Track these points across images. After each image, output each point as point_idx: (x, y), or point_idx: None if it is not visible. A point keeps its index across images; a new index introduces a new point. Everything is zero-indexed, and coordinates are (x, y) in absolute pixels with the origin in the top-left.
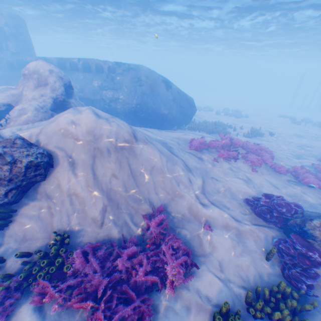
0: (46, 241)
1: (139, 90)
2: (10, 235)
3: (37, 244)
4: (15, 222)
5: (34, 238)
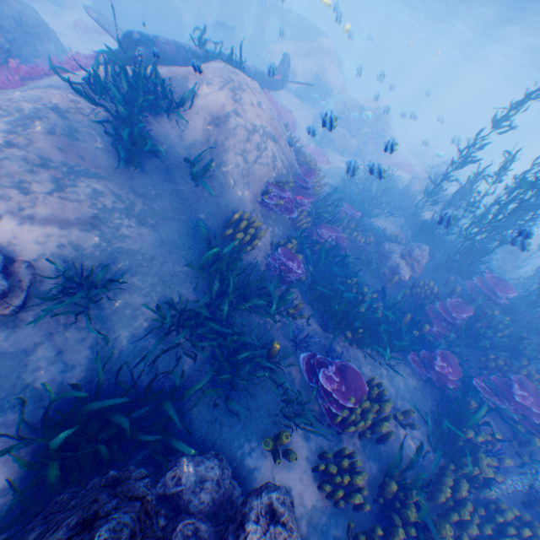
0: None
1: None
2: None
3: None
4: None
5: None
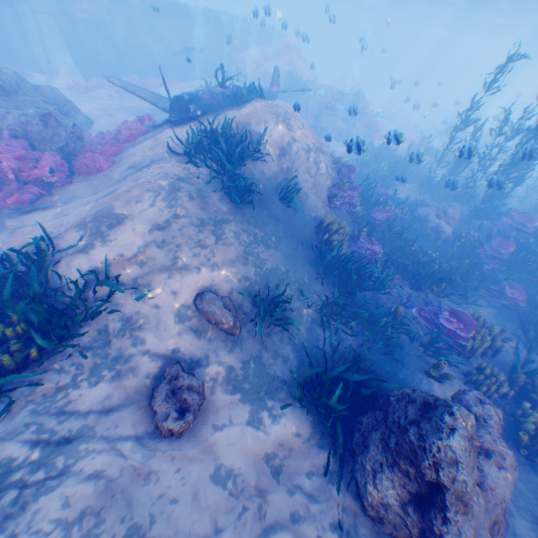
0: None
1: None
2: None
3: None
4: None
5: None
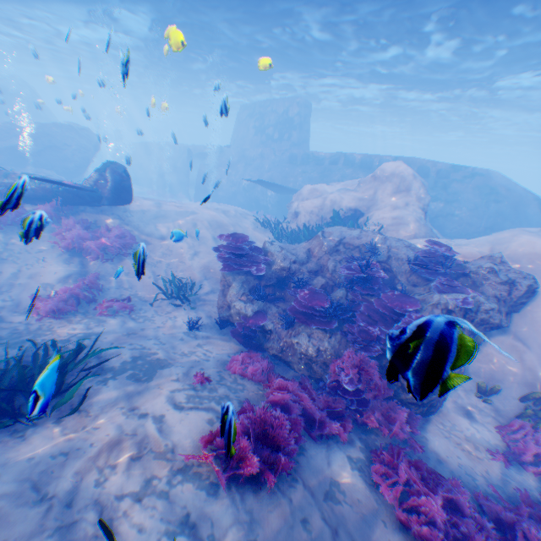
0: (531, 388)
1: (492, 206)
2: (475, 367)
3: (521, 388)
4: (479, 353)
5: (510, 379)
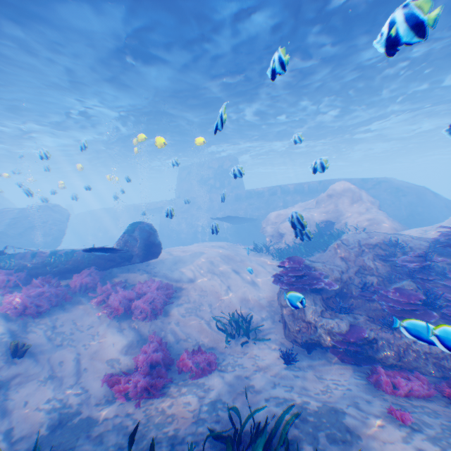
0: None
1: (404, 200)
2: None
3: None
4: None
5: None
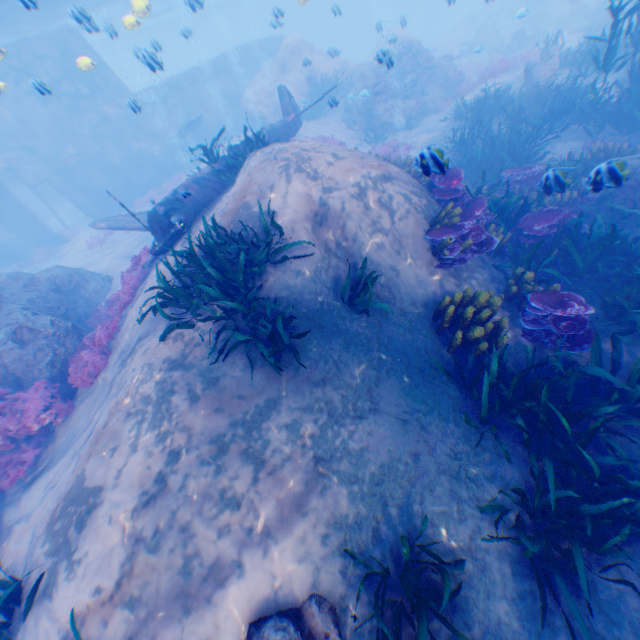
0: None
1: None
2: None
3: None
4: None
5: None
